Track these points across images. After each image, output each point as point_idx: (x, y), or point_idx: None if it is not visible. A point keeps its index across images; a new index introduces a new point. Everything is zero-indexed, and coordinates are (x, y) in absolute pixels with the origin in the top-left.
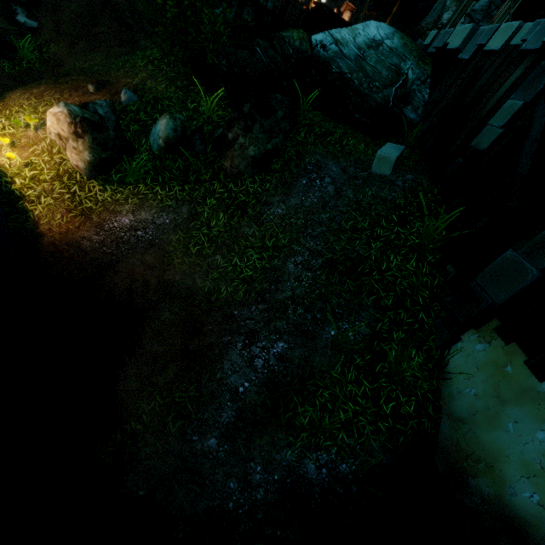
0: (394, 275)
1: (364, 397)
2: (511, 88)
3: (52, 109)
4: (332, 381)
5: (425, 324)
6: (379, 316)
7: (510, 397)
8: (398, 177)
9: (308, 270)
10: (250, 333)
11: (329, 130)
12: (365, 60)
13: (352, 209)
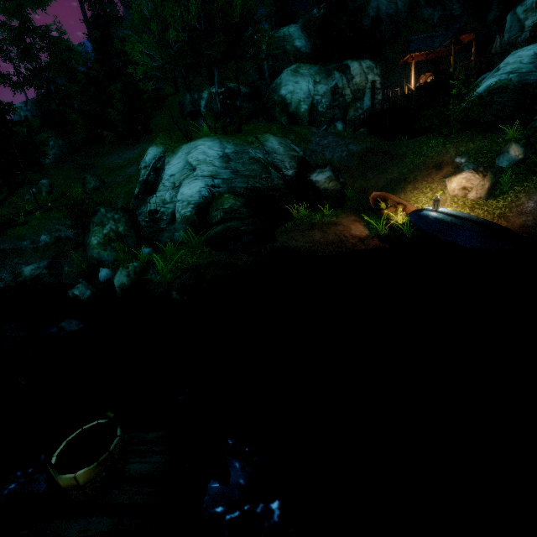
0: None
1: None
2: None
3: (458, 176)
4: None
5: None
6: None
7: None
8: None
9: None
10: None
11: None
12: None
13: None
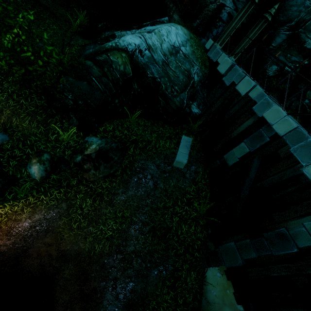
0: (184, 236)
1: (171, 299)
2: (245, 130)
3: None
4: (156, 296)
5: (197, 258)
6: (177, 259)
7: (227, 303)
8: (187, 170)
9: (142, 234)
10: (115, 280)
11: (148, 141)
12: (169, 65)
13: (163, 194)
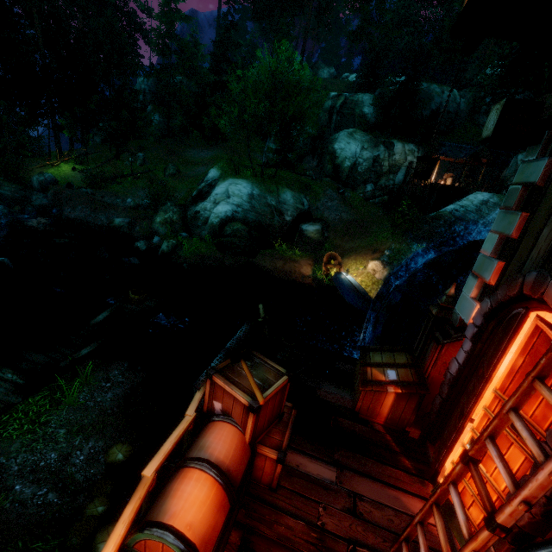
0: None
1: None
2: None
3: (373, 262)
4: None
5: None
6: None
7: None
8: None
9: None
10: None
11: None
12: (481, 211)
13: None
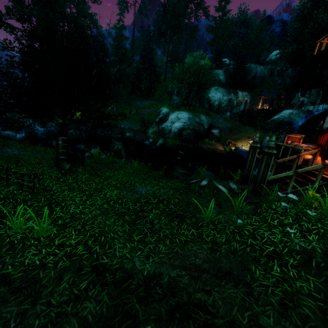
0: None
1: None
2: None
3: (251, 141)
4: None
5: None
6: None
7: None
8: None
9: None
10: None
11: None
12: (291, 117)
13: None
